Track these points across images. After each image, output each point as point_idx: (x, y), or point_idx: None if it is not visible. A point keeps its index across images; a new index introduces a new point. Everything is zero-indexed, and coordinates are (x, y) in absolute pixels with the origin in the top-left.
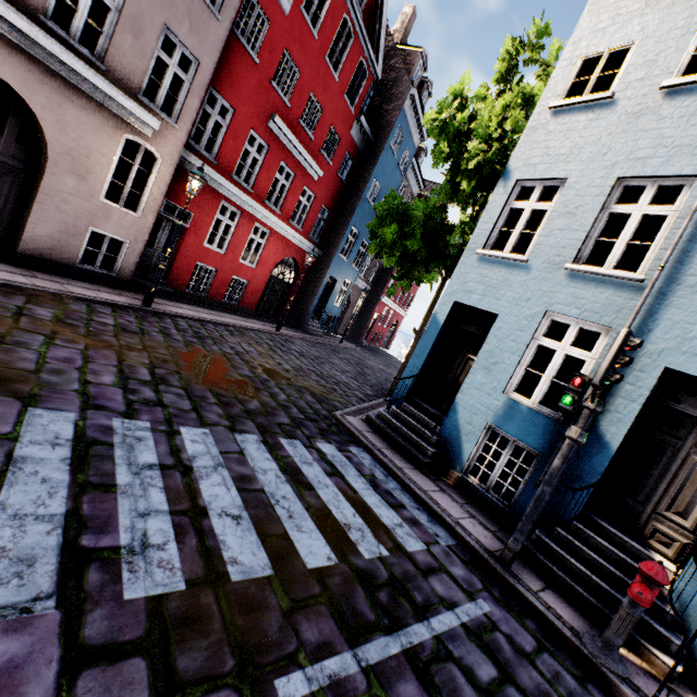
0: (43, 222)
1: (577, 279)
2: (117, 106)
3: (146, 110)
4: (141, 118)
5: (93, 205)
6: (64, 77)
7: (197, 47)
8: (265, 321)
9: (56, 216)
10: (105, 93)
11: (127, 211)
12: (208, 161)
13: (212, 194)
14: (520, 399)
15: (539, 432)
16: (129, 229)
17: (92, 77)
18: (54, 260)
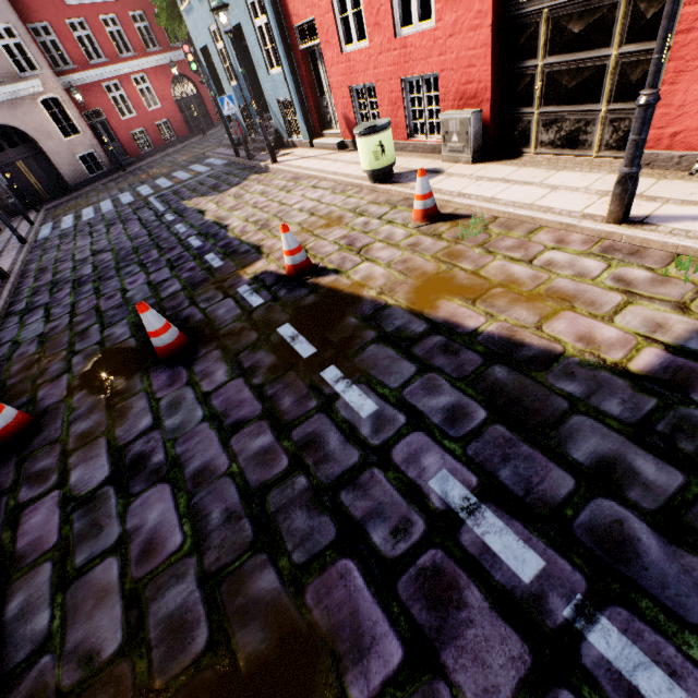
0: (64, 169)
1: (200, 1)
2: (22, 92)
3: (29, 80)
4: (33, 87)
5: (66, 146)
6: (2, 101)
7: (2, 17)
8: (200, 136)
9: (63, 162)
10: (14, 92)
11: (78, 136)
12: (73, 70)
13: (95, 86)
14: (234, 84)
15: (241, 95)
16: (87, 144)
17: (6, 91)
18: (83, 181)
